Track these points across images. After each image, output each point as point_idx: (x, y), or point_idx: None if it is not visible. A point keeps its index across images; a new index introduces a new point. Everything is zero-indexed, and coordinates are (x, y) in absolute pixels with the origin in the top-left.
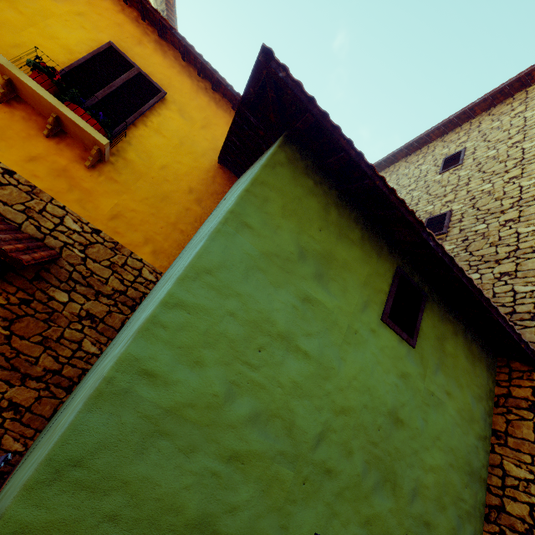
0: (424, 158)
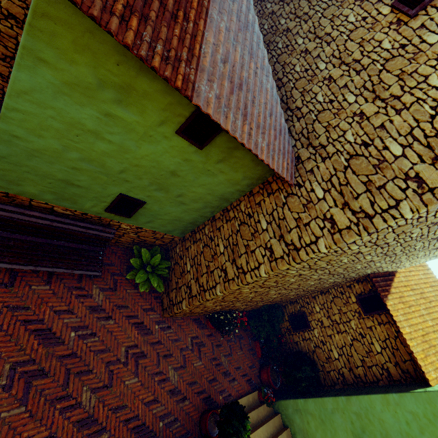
0: None
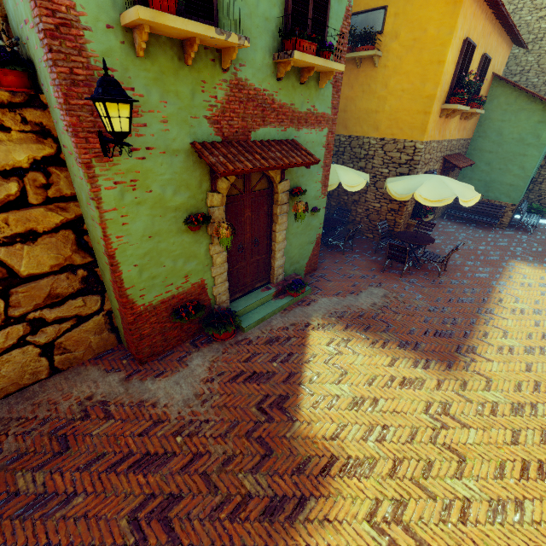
0: None
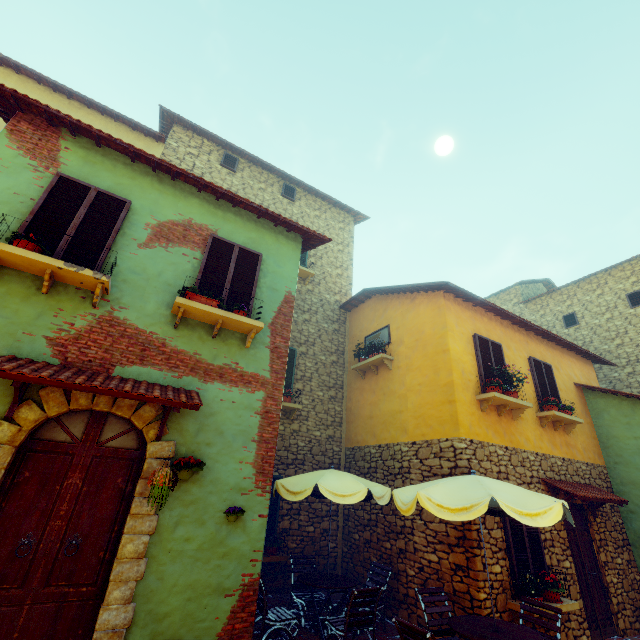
0: (600, 289)
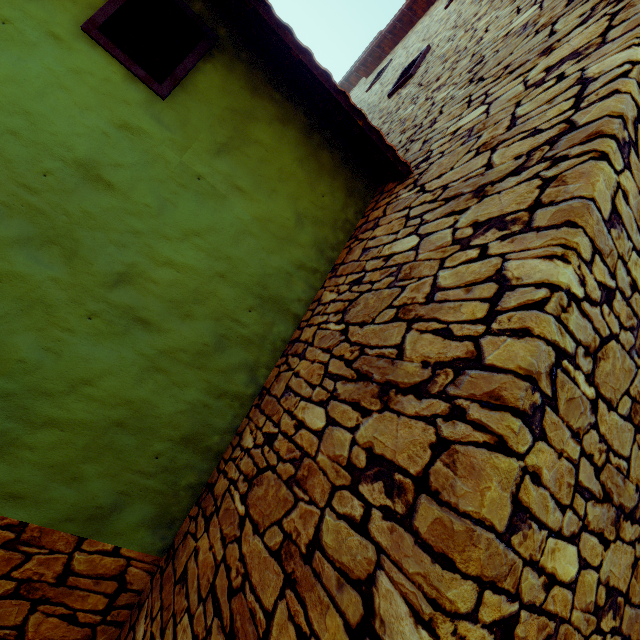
0: None
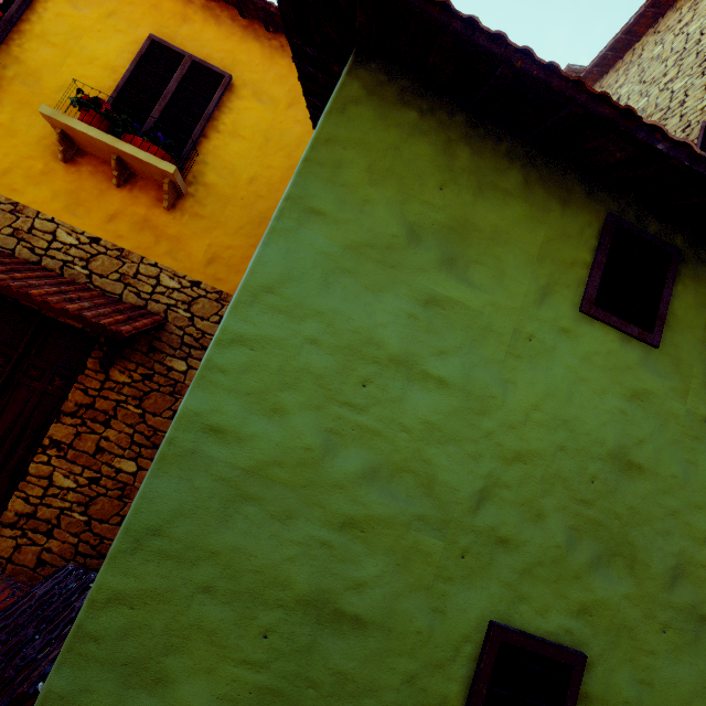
0: (693, 9)
